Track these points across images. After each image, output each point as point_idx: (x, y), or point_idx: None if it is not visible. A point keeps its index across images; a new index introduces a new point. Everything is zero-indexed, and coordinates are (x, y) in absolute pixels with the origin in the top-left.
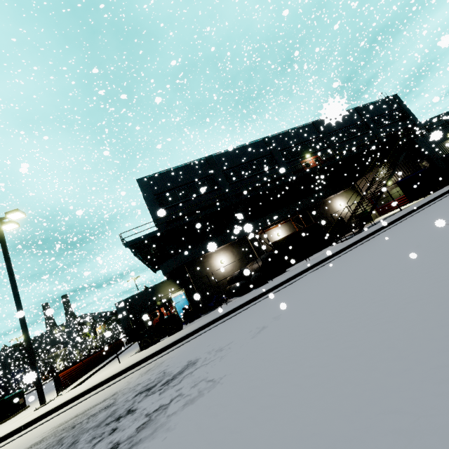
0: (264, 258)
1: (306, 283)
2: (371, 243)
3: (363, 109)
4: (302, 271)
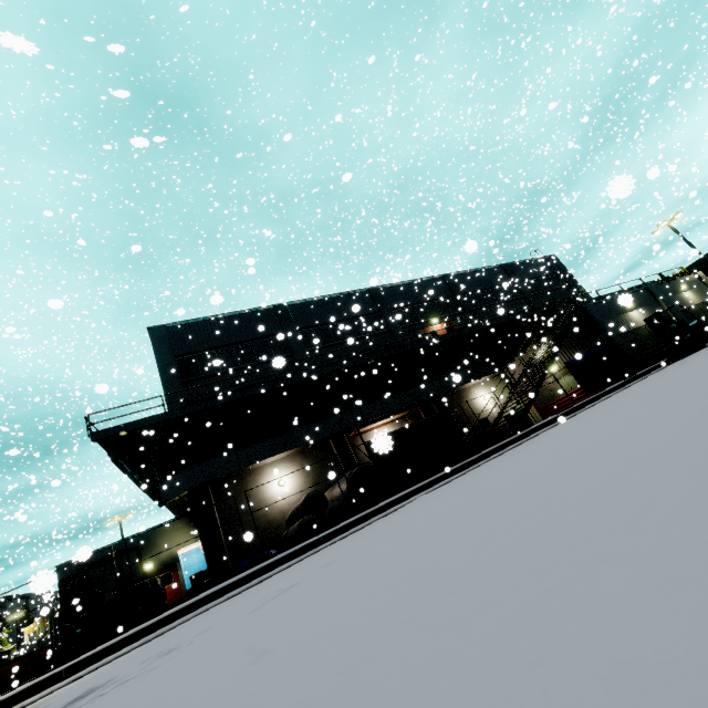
0: (352, 474)
1: (415, 505)
2: (532, 440)
3: (512, 268)
4: (412, 490)
